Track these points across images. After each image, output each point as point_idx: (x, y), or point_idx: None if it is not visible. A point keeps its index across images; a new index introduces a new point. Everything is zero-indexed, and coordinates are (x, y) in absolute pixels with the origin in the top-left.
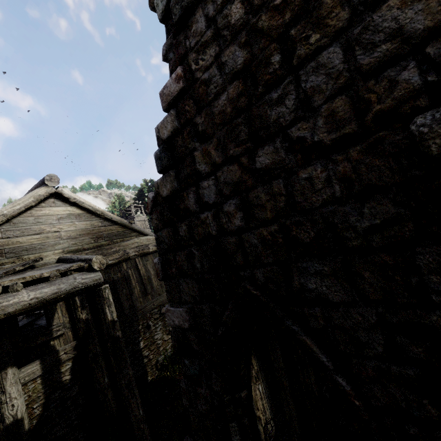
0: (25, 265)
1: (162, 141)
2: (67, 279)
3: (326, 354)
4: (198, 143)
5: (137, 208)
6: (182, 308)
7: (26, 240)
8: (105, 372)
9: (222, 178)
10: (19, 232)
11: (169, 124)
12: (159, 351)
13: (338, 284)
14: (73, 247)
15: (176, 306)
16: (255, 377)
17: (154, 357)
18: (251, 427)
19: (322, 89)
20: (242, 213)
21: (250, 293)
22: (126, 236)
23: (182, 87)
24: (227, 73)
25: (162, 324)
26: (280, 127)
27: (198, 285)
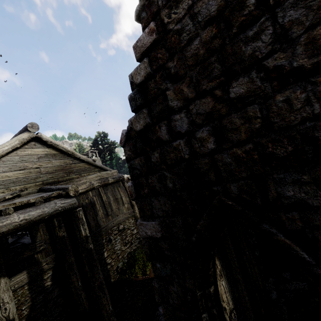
0: (13, 194)
1: (135, 85)
2: (49, 204)
3: (305, 251)
4: (171, 83)
5: (93, 153)
6: (154, 221)
7: (13, 174)
8: (78, 277)
9: (195, 110)
10: (7, 168)
11: (143, 70)
12: (119, 259)
13: (318, 190)
14: (50, 180)
15: (148, 220)
16: (219, 275)
17: (115, 264)
18: (219, 316)
19: (302, 21)
20: (215, 138)
21: (224, 204)
22: (91, 171)
23: (155, 38)
24: (200, 21)
25: (120, 238)
26: (256, 59)
27: (170, 201)
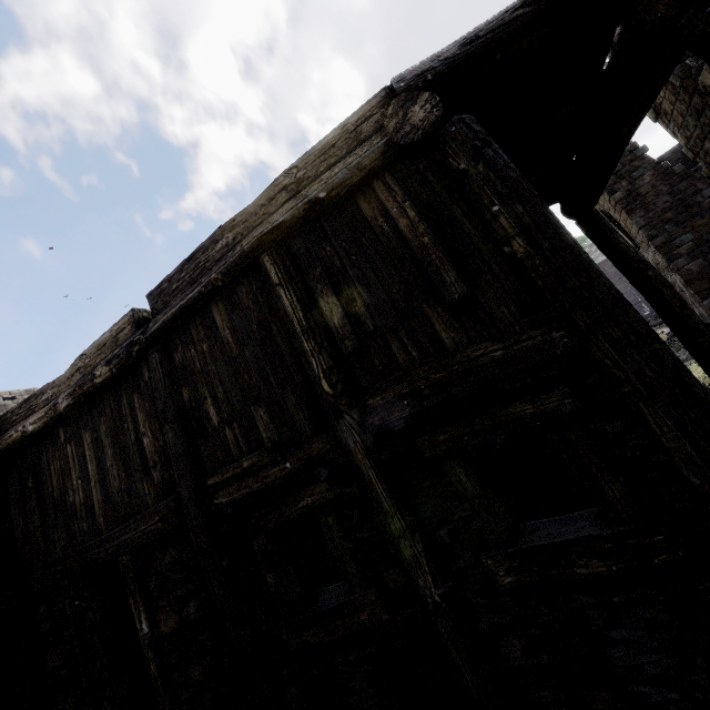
0: None
1: None
2: None
3: None
4: None
5: None
6: None
7: None
8: None
9: None
10: None
11: None
12: None
13: None
14: None
15: None
16: None
17: None
18: None
19: None
20: None
21: None
22: None
23: None
24: None
25: None
26: None
27: None
